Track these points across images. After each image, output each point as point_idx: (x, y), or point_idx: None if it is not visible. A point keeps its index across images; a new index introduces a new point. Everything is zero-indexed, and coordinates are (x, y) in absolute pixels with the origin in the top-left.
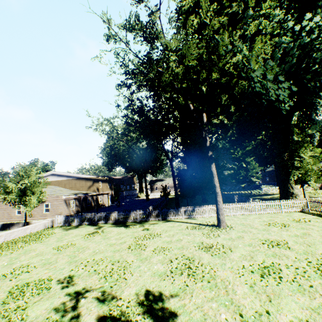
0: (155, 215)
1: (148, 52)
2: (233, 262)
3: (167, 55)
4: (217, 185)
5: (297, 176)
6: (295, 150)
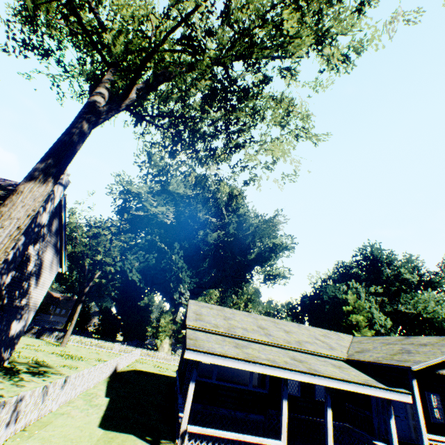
0: (33, 332)
1: (67, 235)
2: (29, 347)
3: (80, 238)
4: (75, 319)
5: (152, 333)
6: (163, 314)
